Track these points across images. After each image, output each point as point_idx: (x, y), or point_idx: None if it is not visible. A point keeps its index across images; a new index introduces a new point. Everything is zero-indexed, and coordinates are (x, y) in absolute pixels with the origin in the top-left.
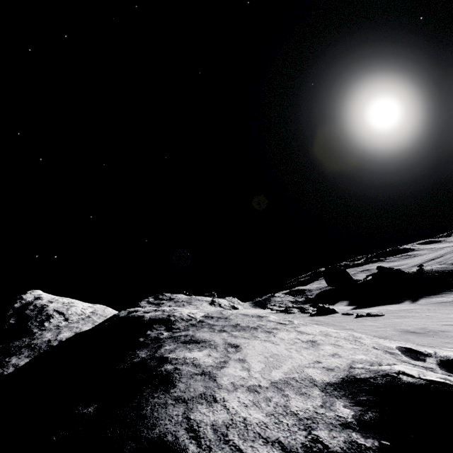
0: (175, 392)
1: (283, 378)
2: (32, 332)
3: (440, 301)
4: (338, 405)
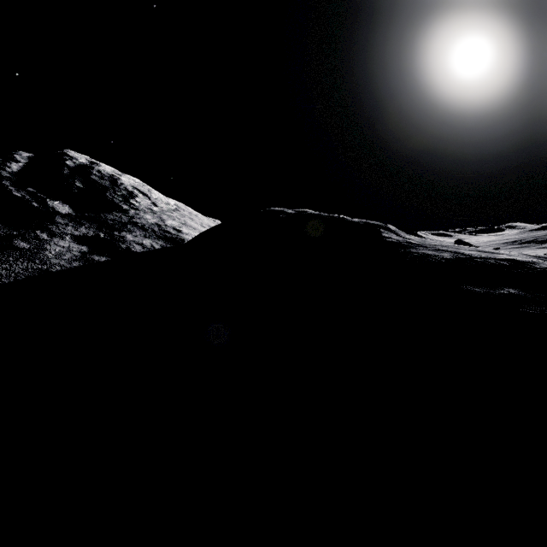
0: None
1: None
2: (121, 207)
3: None
4: None
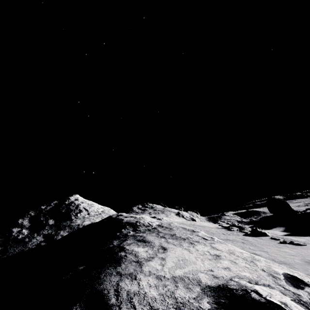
0: (119, 269)
1: (181, 275)
2: (71, 218)
3: None
4: (205, 300)
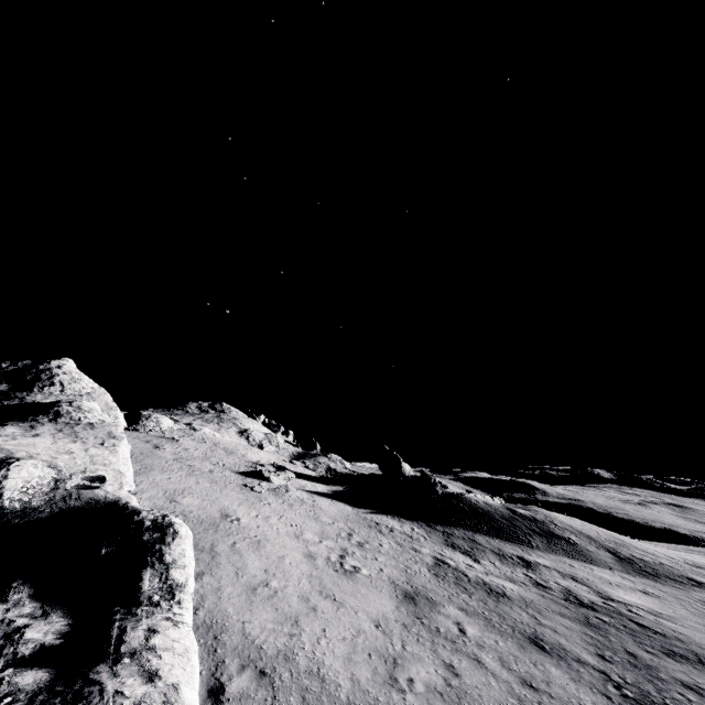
0: None
1: (7, 448)
2: (33, 390)
3: (382, 522)
4: None
